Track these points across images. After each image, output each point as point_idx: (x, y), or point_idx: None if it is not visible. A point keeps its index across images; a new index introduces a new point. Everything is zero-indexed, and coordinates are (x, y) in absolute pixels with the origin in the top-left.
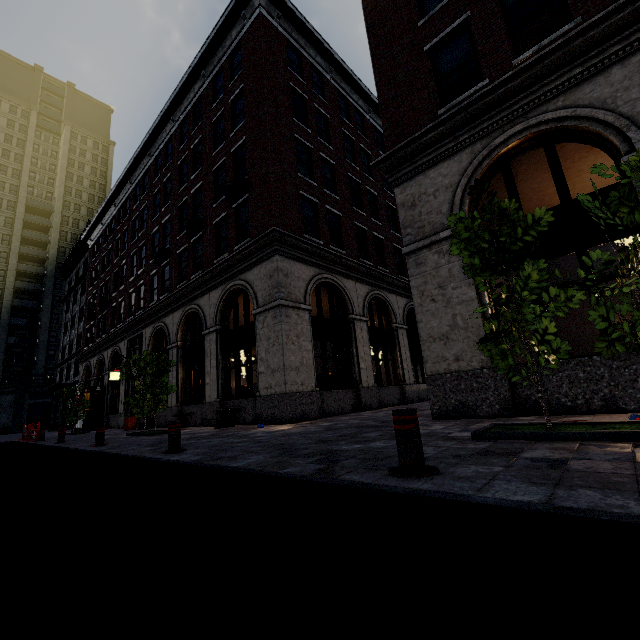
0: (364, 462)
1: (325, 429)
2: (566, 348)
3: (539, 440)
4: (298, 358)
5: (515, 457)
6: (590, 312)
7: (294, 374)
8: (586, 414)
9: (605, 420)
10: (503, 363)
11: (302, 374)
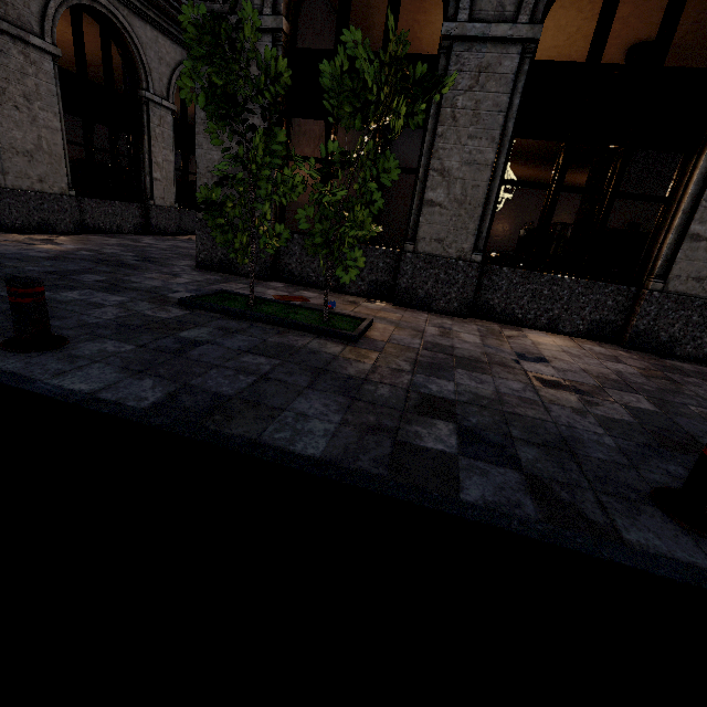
0: (2, 322)
1: (50, 256)
2: (287, 236)
3: (230, 316)
4: (30, 137)
5: (170, 335)
6: (299, 210)
7: (23, 162)
8: (323, 290)
9: (320, 300)
10: (222, 237)
11: (40, 165)
